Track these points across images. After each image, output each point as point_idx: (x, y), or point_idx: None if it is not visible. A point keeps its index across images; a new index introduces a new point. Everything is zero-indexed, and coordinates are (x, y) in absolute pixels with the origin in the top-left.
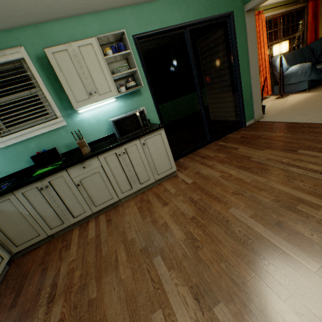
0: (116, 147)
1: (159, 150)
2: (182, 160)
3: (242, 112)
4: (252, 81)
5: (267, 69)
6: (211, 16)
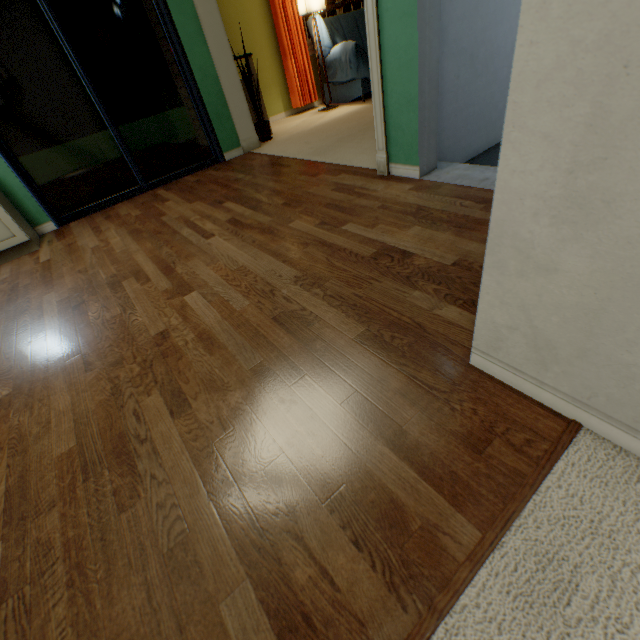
0: None
1: None
2: (75, 224)
3: (210, 133)
4: (219, 67)
5: (303, 44)
6: None
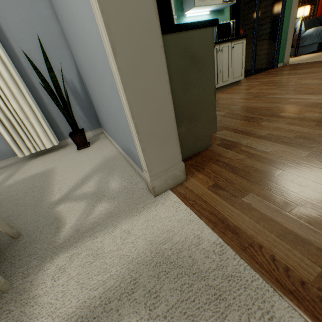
0: (219, 43)
1: (238, 58)
2: None
3: (277, 54)
4: (289, 28)
5: None
6: None
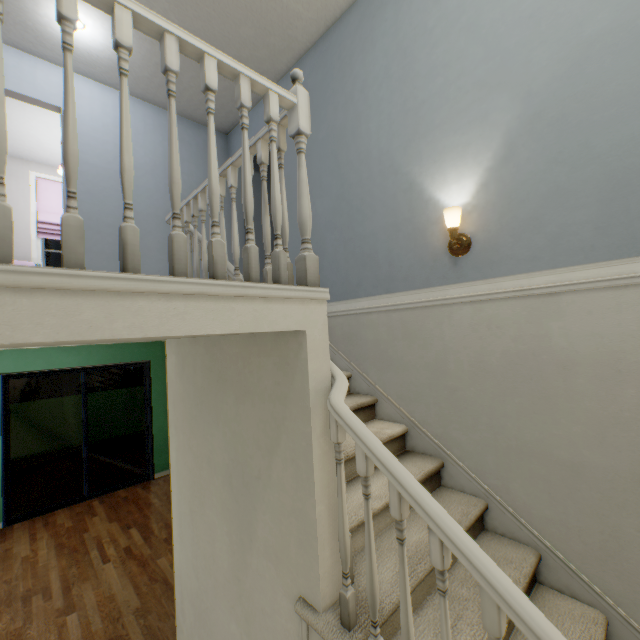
0: None
1: None
2: (18, 525)
3: (151, 460)
4: None
5: None
6: (120, 362)
